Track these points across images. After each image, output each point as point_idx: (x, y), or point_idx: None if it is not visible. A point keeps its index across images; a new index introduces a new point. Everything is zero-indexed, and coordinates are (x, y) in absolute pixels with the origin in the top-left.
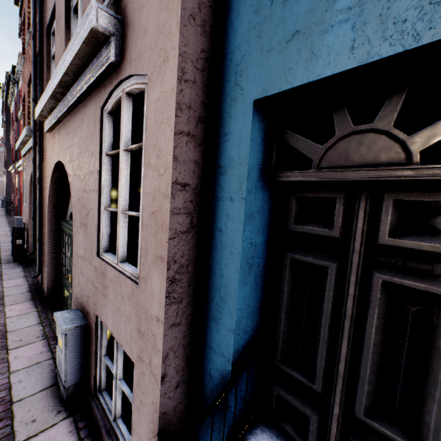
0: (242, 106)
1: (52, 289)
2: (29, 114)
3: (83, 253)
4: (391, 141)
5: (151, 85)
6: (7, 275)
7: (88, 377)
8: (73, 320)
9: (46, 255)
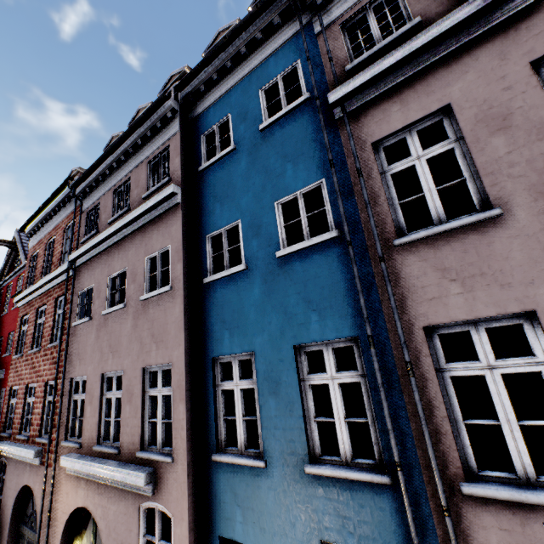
0: (215, 535)
1: None
2: (24, 413)
3: None
4: None
5: (175, 523)
6: None
7: None
8: None
9: None
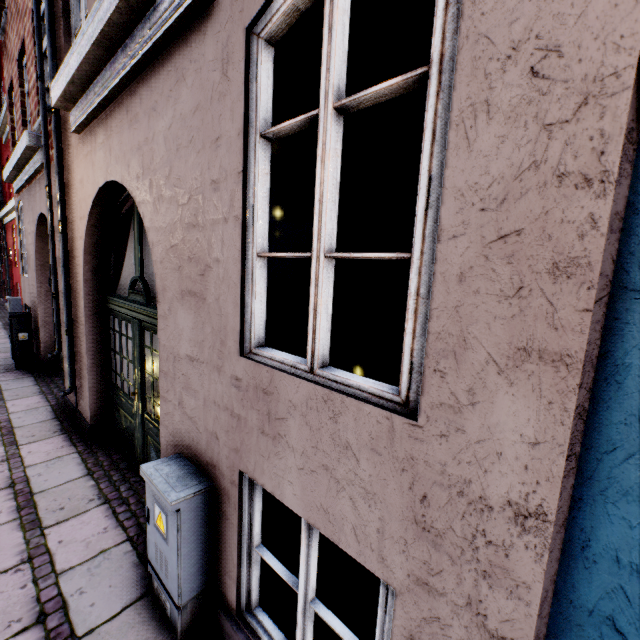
0: None
1: (97, 413)
2: (24, 115)
3: (193, 350)
4: None
5: None
6: (11, 391)
7: (217, 582)
8: (183, 480)
9: (84, 358)
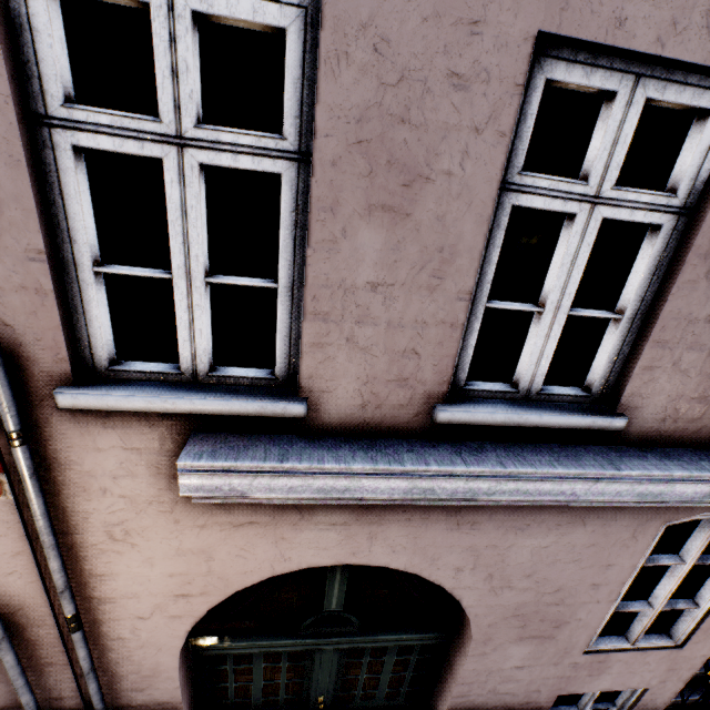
0: None
1: None
2: None
3: (525, 663)
4: None
5: None
6: None
7: None
8: None
9: None
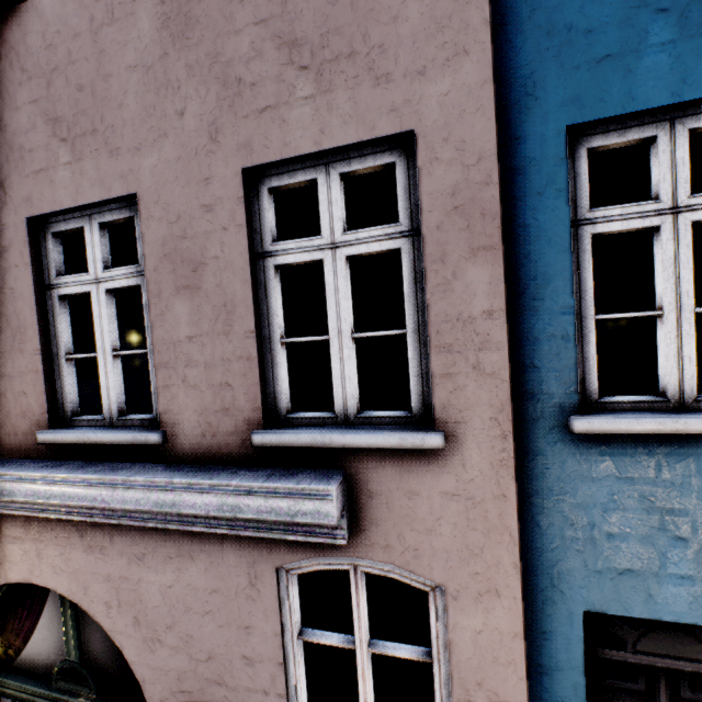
0: (566, 611)
1: None
2: None
3: None
4: (698, 642)
5: (457, 605)
6: None
7: None
8: None
9: None
